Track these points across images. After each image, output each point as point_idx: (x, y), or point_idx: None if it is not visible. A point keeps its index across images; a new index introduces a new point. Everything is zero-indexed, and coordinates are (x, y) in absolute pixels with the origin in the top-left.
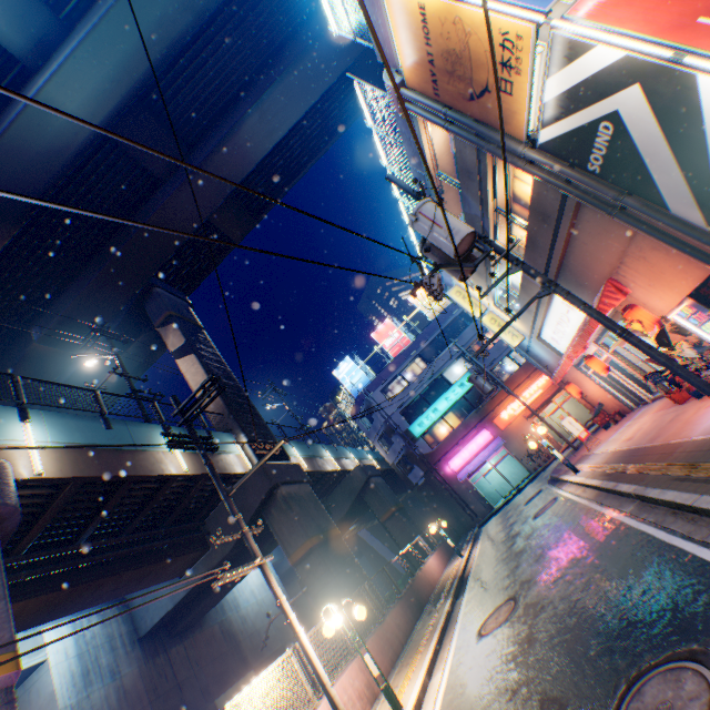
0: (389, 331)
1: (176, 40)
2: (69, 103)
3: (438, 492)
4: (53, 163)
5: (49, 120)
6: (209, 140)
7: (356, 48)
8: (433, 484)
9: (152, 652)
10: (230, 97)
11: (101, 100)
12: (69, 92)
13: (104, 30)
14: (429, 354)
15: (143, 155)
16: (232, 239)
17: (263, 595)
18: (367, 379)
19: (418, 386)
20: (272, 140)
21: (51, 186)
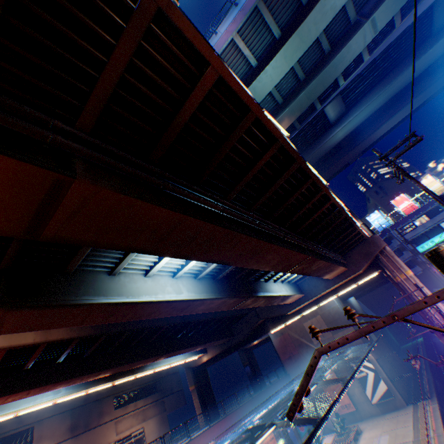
0: (402, 200)
1: (377, 108)
2: (339, 134)
3: (429, 279)
4: (325, 151)
5: (332, 140)
6: (364, 132)
7: (437, 88)
8: (426, 275)
9: (342, 302)
10: (377, 116)
11: (347, 131)
12: (341, 131)
13: (360, 113)
14: (429, 214)
15: (342, 141)
16: (349, 163)
17: (353, 300)
18: (387, 223)
19: (422, 229)
20: (387, 128)
21: (321, 157)
